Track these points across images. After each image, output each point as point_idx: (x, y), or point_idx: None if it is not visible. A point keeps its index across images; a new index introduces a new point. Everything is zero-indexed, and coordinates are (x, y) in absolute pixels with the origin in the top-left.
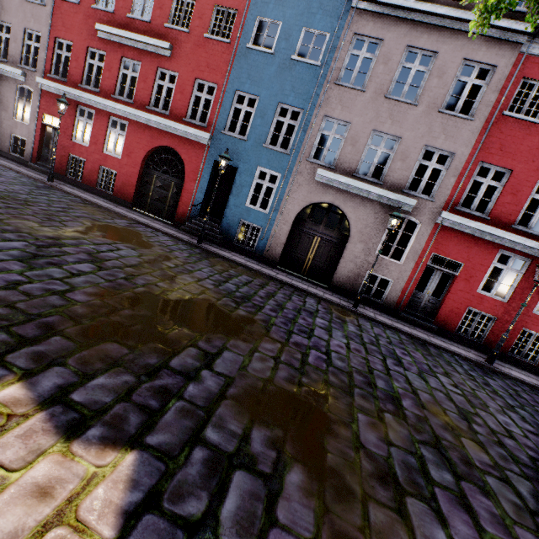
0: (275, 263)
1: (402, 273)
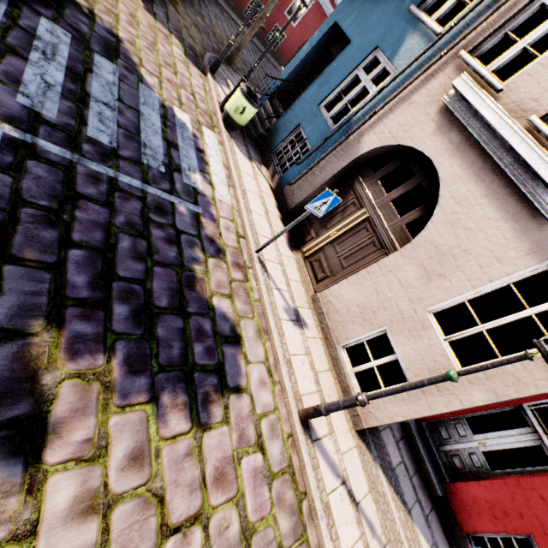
0: None
1: None
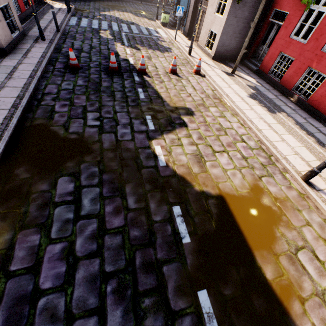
0: None
1: None
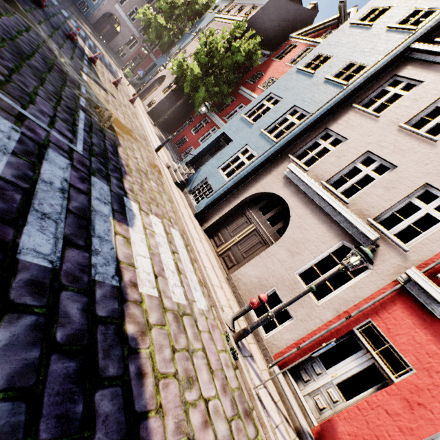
0: (92, 25)
1: (130, 54)
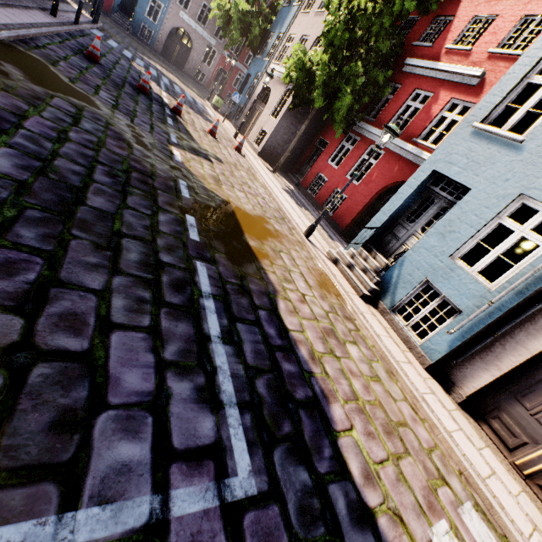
0: (160, 53)
1: (210, 72)
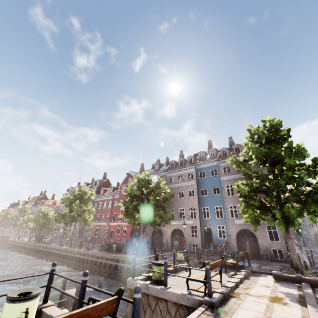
0: (316, 245)
1: None
